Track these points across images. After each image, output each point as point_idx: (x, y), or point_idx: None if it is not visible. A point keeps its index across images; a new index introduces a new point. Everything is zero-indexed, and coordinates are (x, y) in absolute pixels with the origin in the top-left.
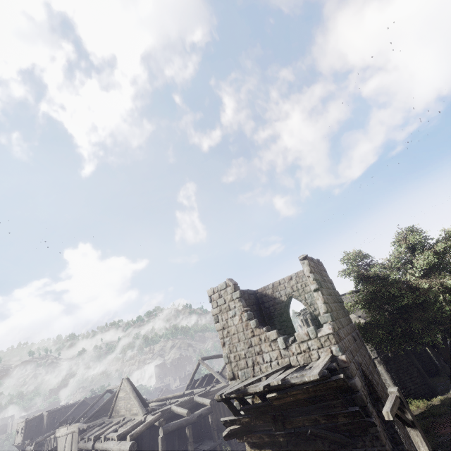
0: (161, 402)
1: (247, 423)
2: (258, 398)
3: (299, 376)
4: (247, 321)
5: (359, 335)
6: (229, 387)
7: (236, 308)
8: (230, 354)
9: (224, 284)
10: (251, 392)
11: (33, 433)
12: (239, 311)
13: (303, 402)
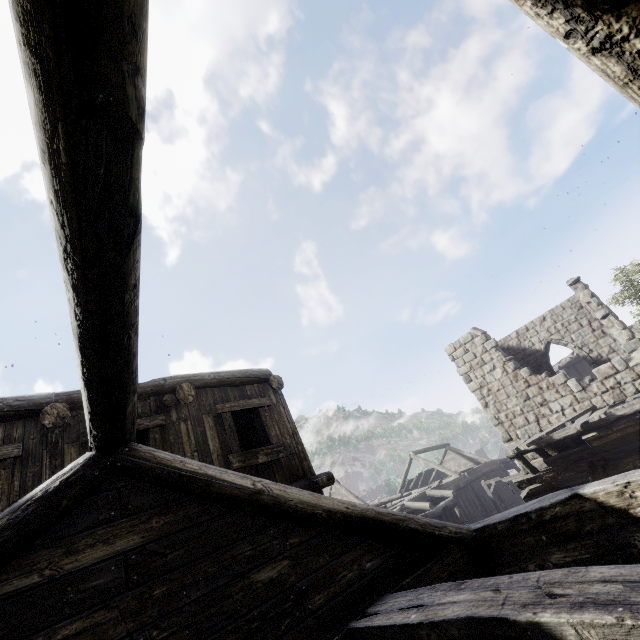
0: None
1: (552, 478)
2: (554, 454)
3: (627, 406)
4: (515, 371)
5: None
6: (516, 444)
7: (494, 359)
8: (498, 414)
9: (468, 335)
10: (559, 438)
11: None
12: (500, 362)
13: (634, 437)
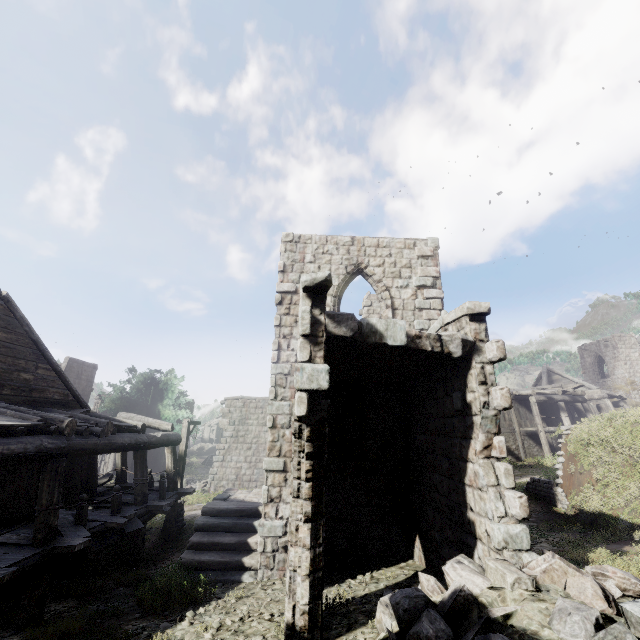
0: None
1: None
2: None
3: None
4: None
5: None
6: None
7: None
8: None
9: None
10: None
11: None
12: None
13: None
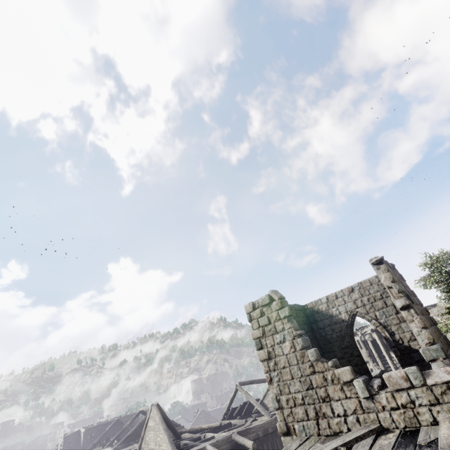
0: (196, 432)
1: None
2: None
3: None
4: (303, 350)
5: None
6: None
7: (285, 330)
8: (280, 396)
9: (266, 297)
10: None
11: (71, 449)
12: (290, 334)
13: None
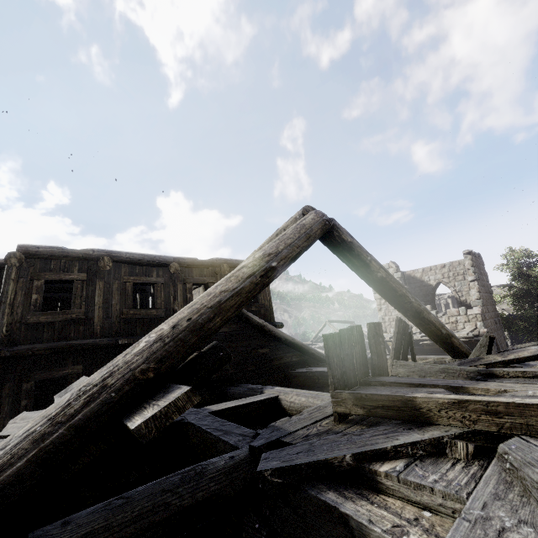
0: None
1: None
2: None
3: None
4: None
5: (499, 322)
6: (386, 335)
7: None
8: (385, 317)
9: (387, 265)
10: None
11: None
12: None
13: None
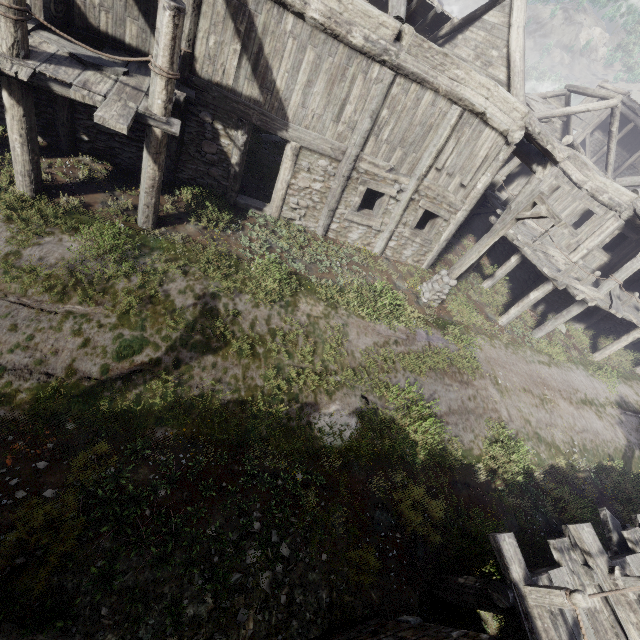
0: None
1: None
2: None
3: None
4: None
5: None
6: None
7: None
8: None
9: None
10: None
11: None
12: None
13: None
